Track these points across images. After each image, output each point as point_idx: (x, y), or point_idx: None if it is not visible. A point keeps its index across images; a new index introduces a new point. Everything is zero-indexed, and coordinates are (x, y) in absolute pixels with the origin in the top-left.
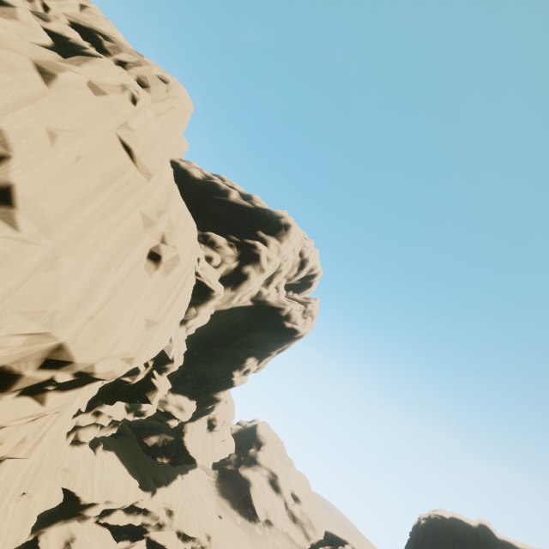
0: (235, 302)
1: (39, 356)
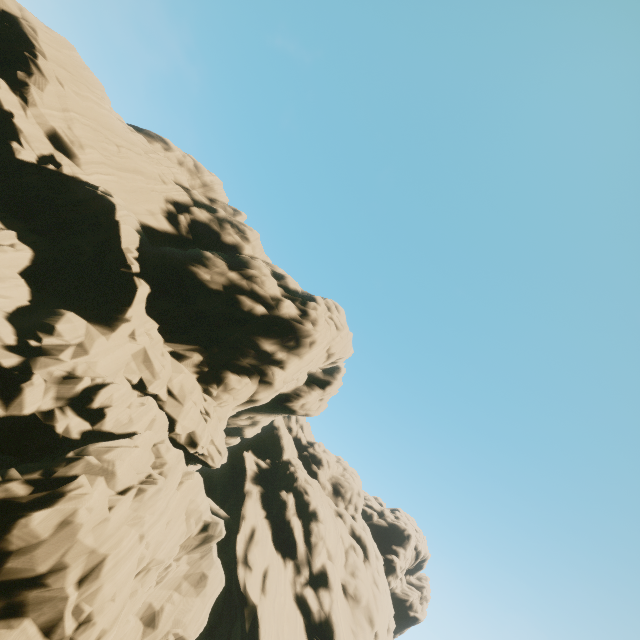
0: None
1: None
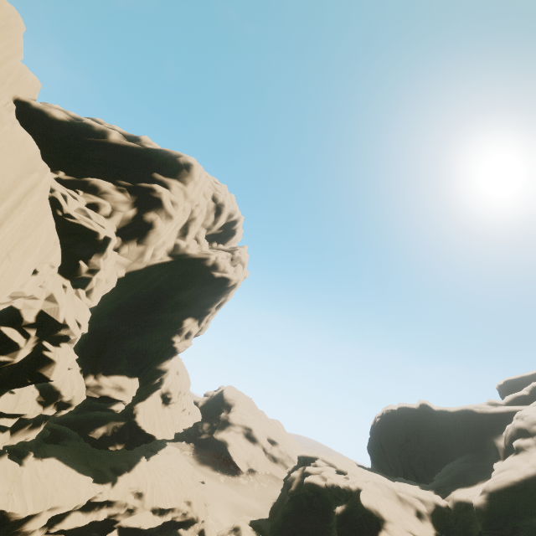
0: (148, 259)
1: None
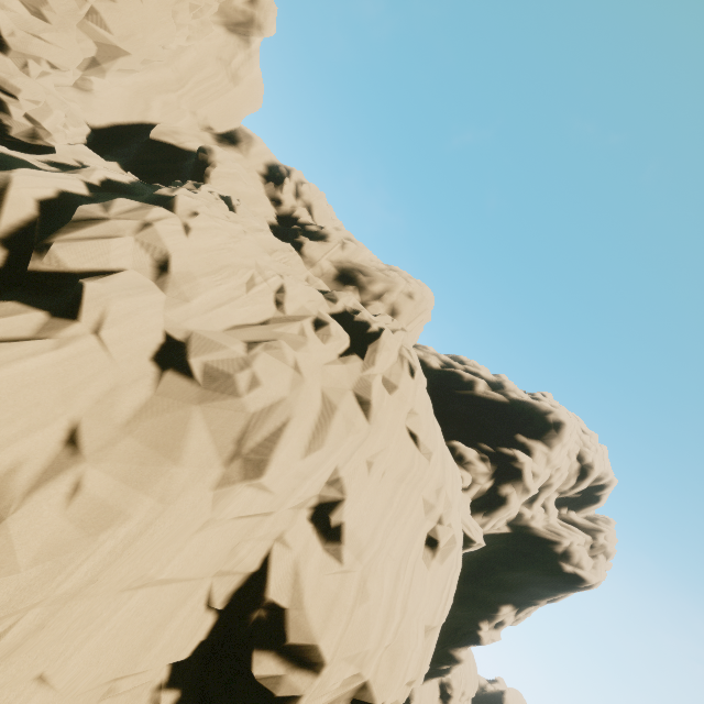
0: (486, 529)
1: (348, 695)
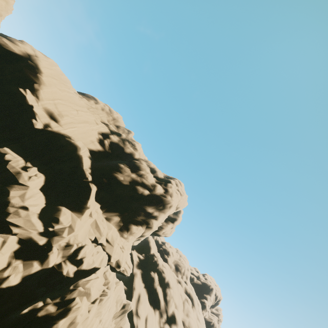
0: None
1: None
